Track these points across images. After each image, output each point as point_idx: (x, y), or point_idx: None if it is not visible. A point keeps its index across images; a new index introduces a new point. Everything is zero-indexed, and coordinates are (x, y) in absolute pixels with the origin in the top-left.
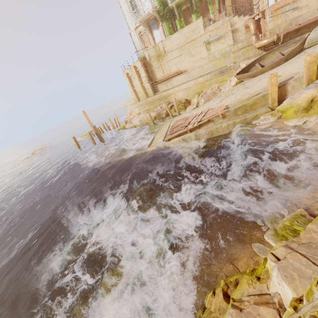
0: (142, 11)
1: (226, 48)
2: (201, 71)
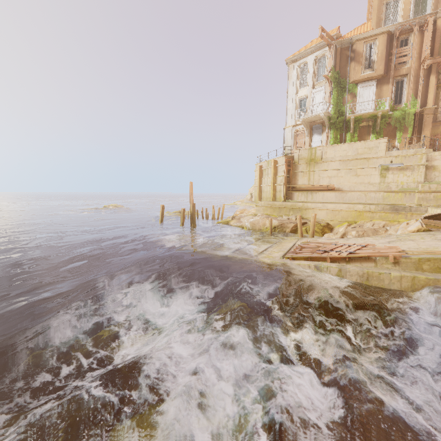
0: (310, 112)
1: (411, 184)
2: (363, 198)
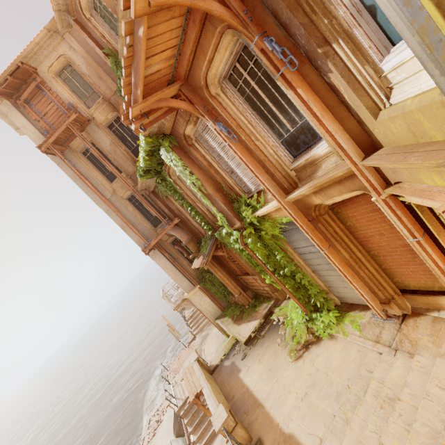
0: None
1: None
2: None
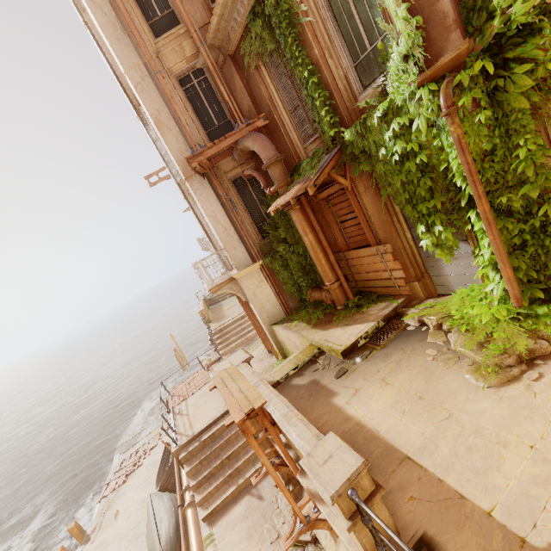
0: None
1: None
2: None
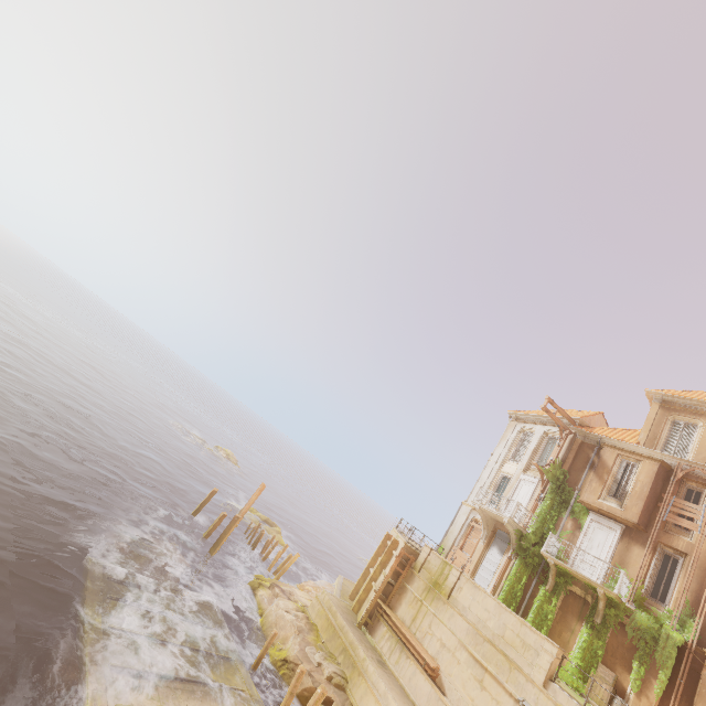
0: (505, 503)
1: None
2: None
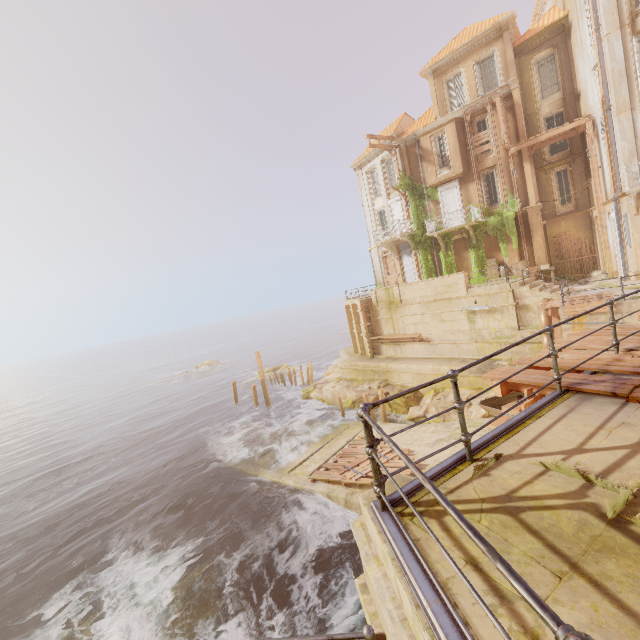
0: (392, 228)
1: (504, 331)
2: (456, 350)
